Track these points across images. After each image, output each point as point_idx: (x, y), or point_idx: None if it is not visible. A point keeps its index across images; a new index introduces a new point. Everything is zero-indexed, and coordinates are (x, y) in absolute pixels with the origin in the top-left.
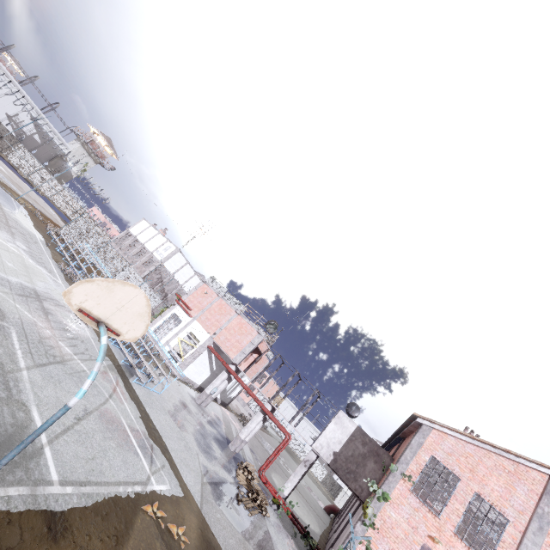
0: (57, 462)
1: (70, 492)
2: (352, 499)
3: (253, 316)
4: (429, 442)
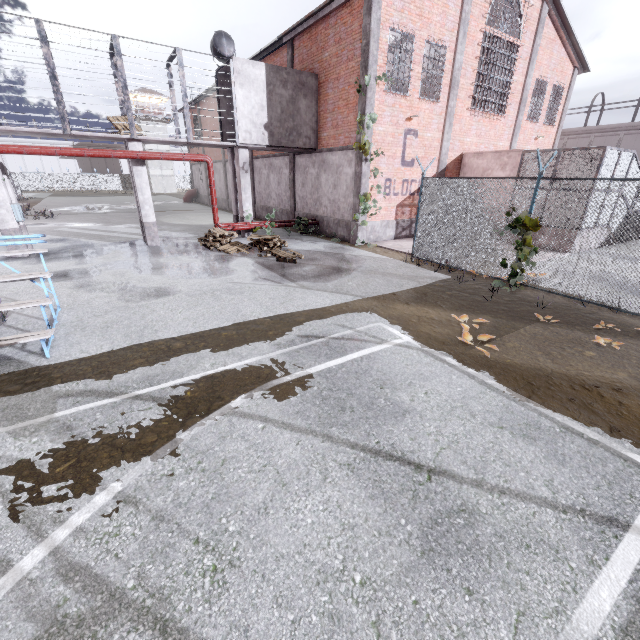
0: (634, 494)
1: (638, 456)
2: (225, 167)
3: None
4: (384, 10)
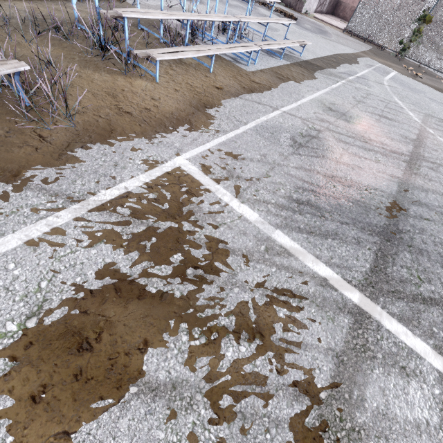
0: None
1: None
2: None
3: None
4: None
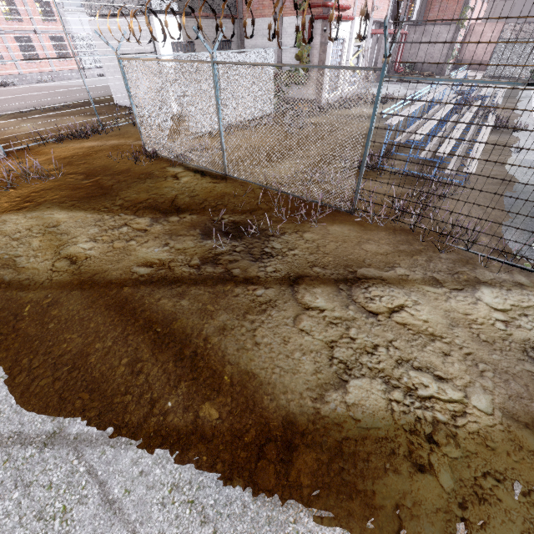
0: None
1: None
2: None
3: None
4: None
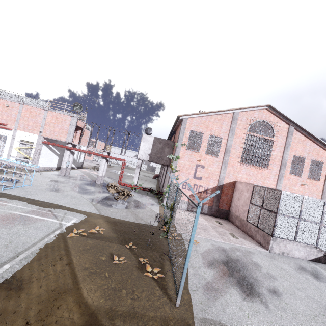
0: None
1: (9, 267)
2: (162, 168)
3: (60, 107)
4: (188, 125)
